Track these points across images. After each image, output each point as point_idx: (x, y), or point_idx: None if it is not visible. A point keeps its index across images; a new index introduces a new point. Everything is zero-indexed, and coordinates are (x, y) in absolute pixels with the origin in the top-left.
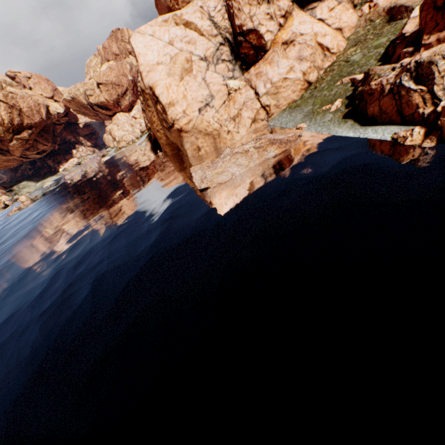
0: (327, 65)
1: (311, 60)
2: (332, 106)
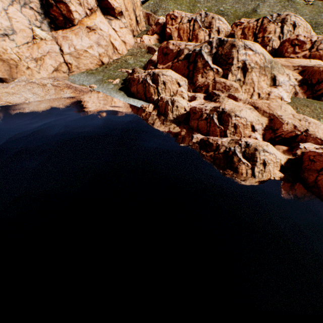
0: (115, 58)
1: (106, 49)
2: (114, 81)
